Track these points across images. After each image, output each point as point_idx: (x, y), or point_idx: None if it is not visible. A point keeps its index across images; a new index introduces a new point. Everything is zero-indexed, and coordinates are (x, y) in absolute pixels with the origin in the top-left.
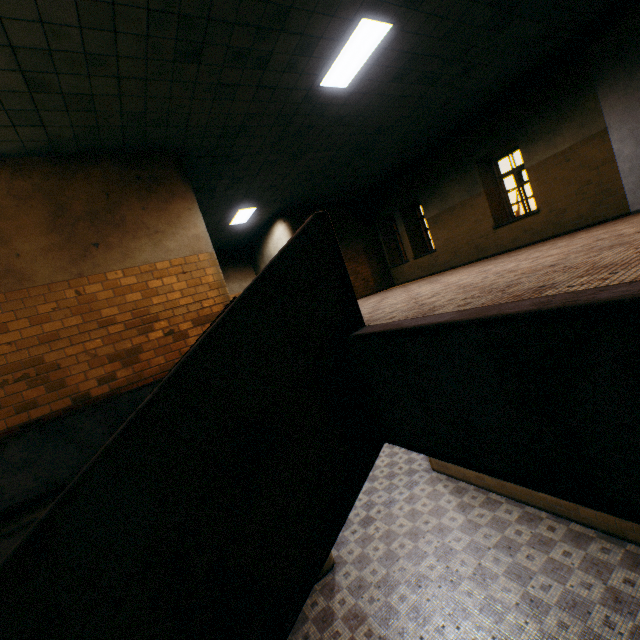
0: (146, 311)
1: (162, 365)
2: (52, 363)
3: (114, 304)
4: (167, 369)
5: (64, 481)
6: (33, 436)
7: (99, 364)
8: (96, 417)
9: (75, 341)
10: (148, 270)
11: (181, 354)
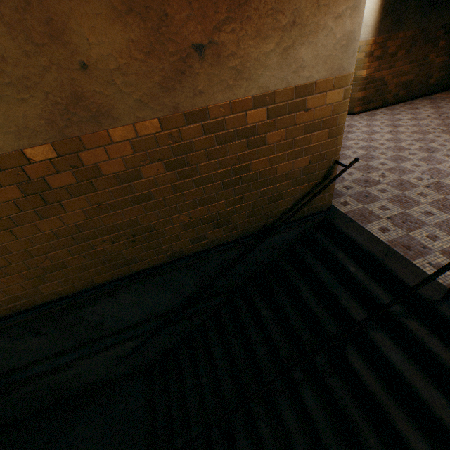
0: (247, 167)
1: (249, 227)
2: (147, 225)
3: (213, 157)
4: (253, 231)
5: (163, 312)
6: (138, 287)
7: (191, 226)
8: (188, 273)
9: (168, 202)
10: (262, 104)
11: (270, 217)
